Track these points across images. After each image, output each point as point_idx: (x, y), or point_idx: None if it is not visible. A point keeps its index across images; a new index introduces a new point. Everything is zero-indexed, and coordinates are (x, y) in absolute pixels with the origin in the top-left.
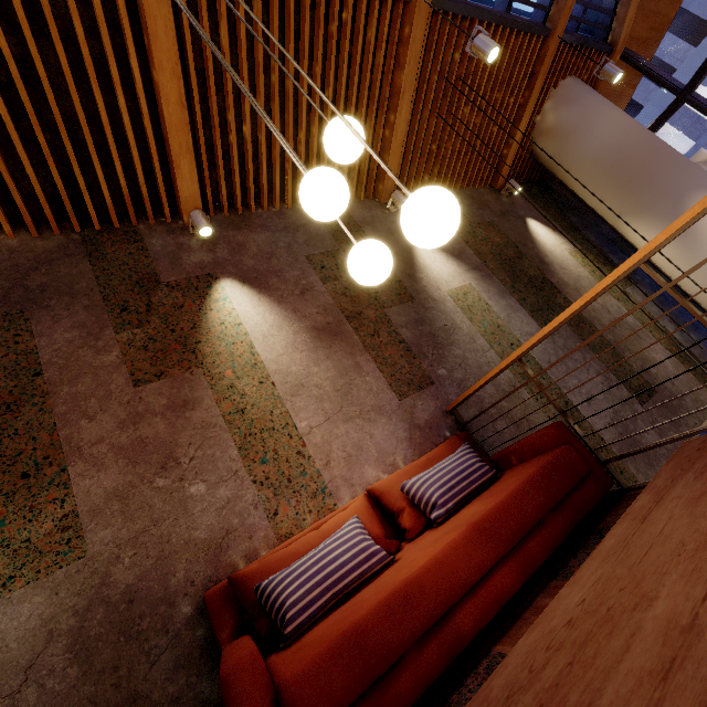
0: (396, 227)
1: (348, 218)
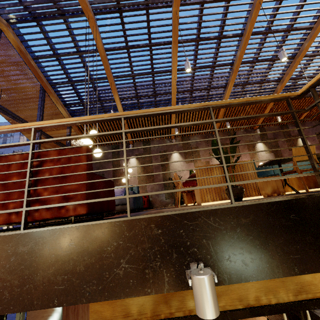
0: None
1: None
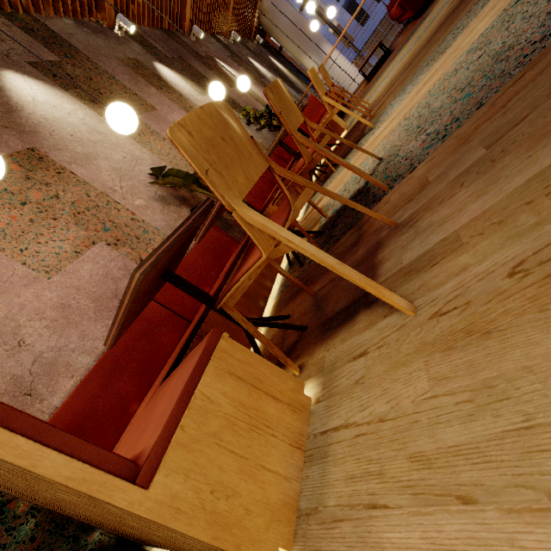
0: (238, 50)
1: (223, 42)
